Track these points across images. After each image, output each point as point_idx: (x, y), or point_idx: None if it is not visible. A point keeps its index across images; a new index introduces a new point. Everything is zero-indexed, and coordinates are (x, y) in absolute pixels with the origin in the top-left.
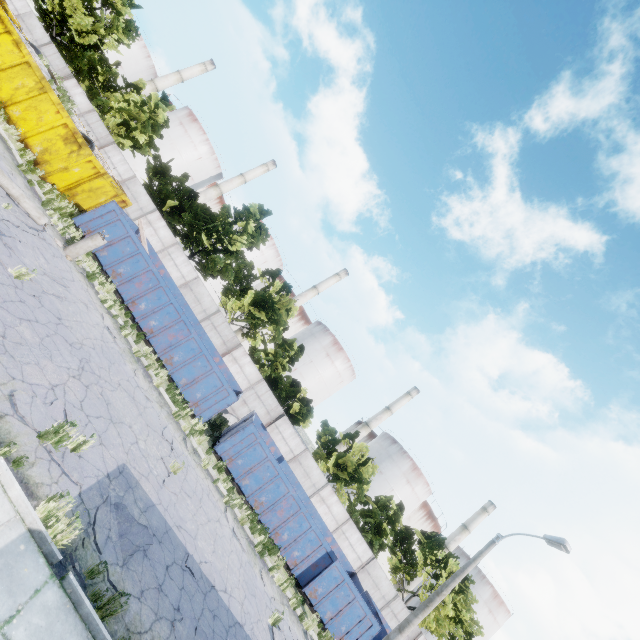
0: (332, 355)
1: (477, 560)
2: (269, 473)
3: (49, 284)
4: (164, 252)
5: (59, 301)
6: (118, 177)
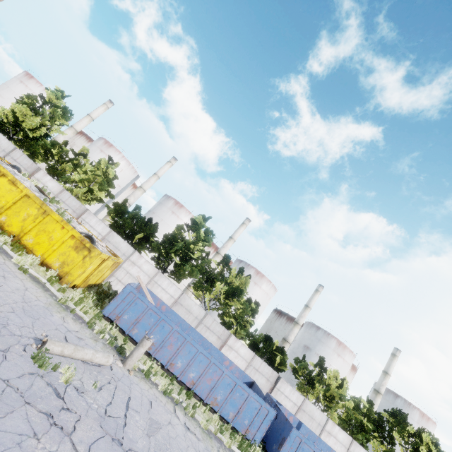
0: (258, 282)
1: None
2: None
3: (158, 448)
4: (151, 282)
5: None
6: (99, 235)
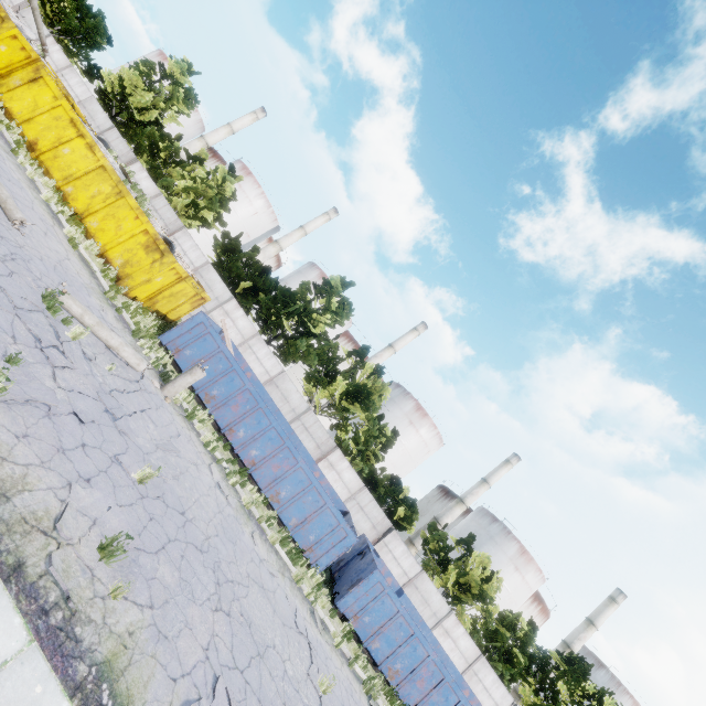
0: (416, 422)
1: None
2: (402, 632)
3: (164, 461)
4: (244, 345)
5: (176, 481)
6: (190, 265)
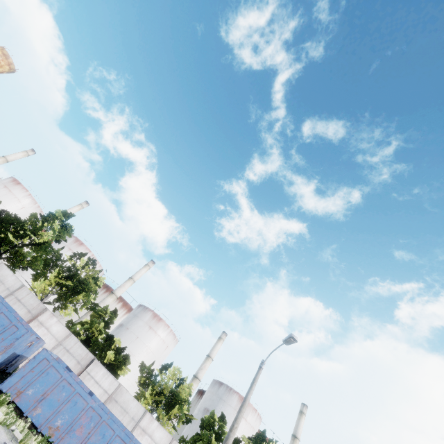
0: (154, 326)
1: (253, 386)
2: (65, 392)
3: None
4: None
5: None
6: None
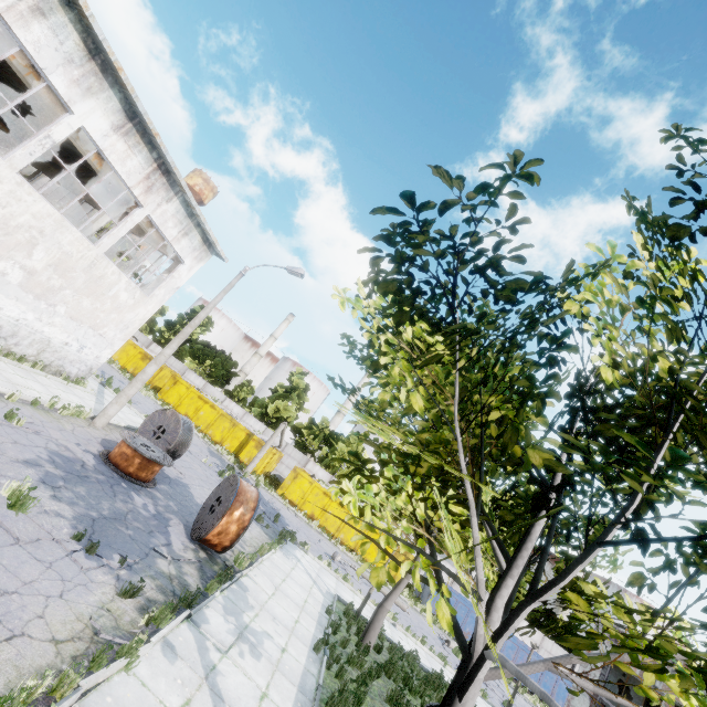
0: None
1: None
2: None
3: None
4: None
5: None
6: None
